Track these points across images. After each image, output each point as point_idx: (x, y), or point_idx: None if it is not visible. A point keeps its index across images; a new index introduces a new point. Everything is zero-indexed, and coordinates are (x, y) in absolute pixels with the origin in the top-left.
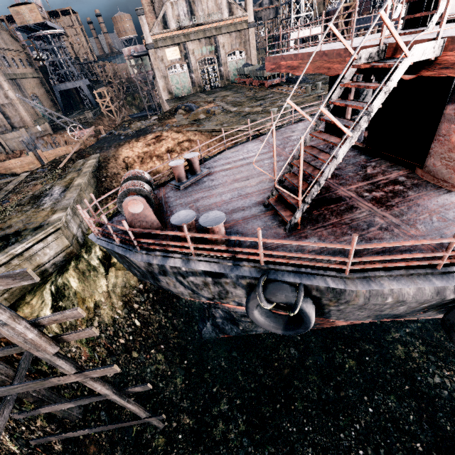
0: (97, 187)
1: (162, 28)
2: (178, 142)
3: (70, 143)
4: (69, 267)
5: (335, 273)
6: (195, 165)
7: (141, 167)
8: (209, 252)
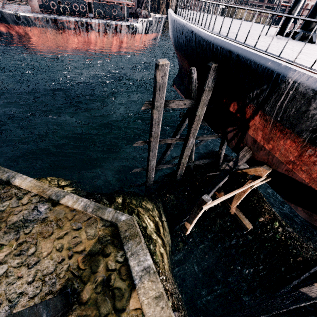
0: None
1: None
2: None
3: None
4: None
5: (2, 9)
6: None
7: None
8: None
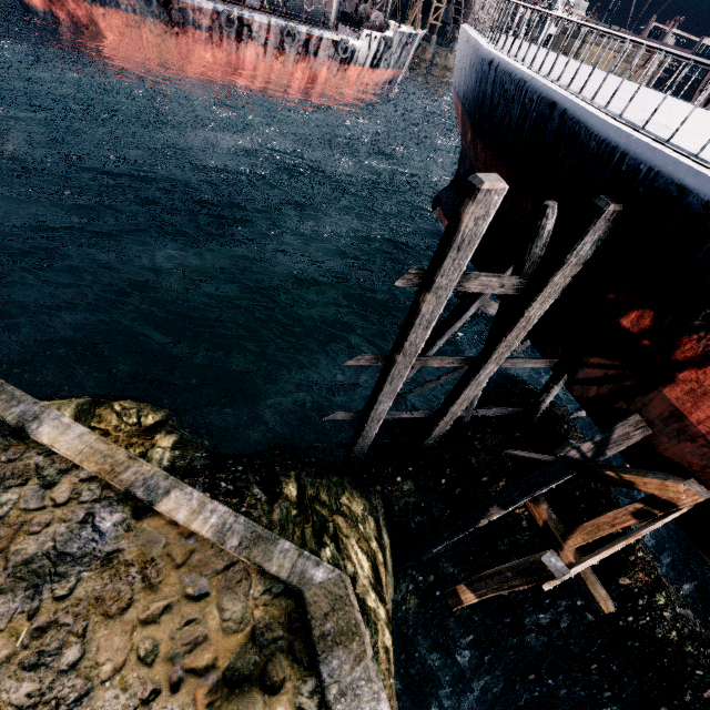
0: None
1: None
2: None
3: None
4: None
5: None
6: None
7: None
8: None
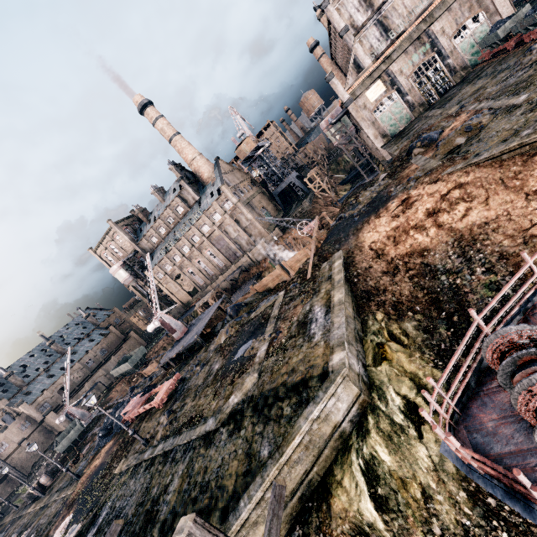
0: (352, 292)
1: (356, 75)
2: (441, 196)
3: (299, 239)
4: (368, 427)
5: None
6: None
7: (396, 250)
8: None
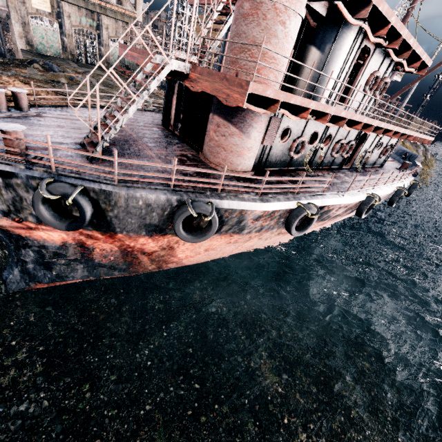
0: None
1: None
2: None
3: None
4: None
5: (108, 182)
6: (21, 101)
7: None
8: (1, 153)
